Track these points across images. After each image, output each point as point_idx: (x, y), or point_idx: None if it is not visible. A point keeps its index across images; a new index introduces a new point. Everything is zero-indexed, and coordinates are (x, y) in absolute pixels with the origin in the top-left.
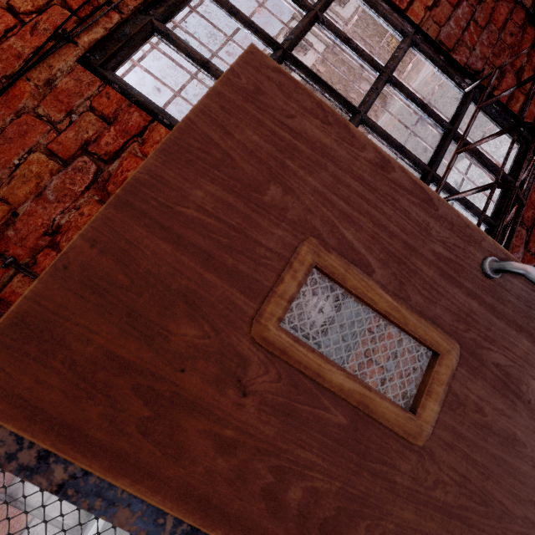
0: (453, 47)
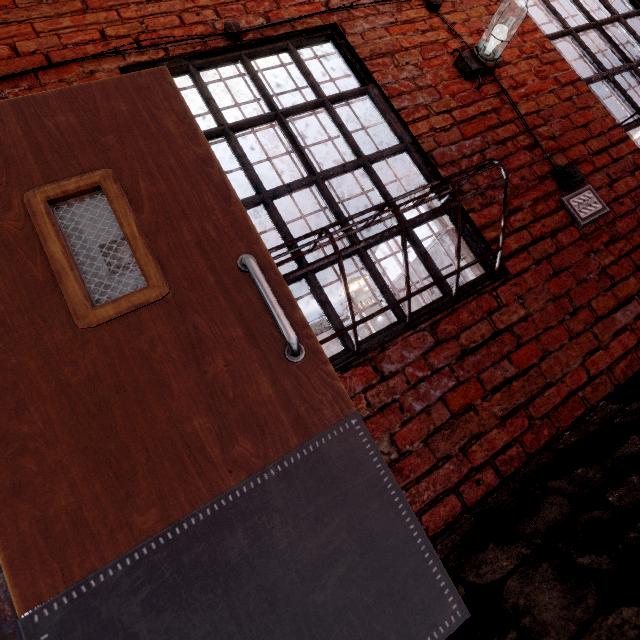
0: (444, 164)
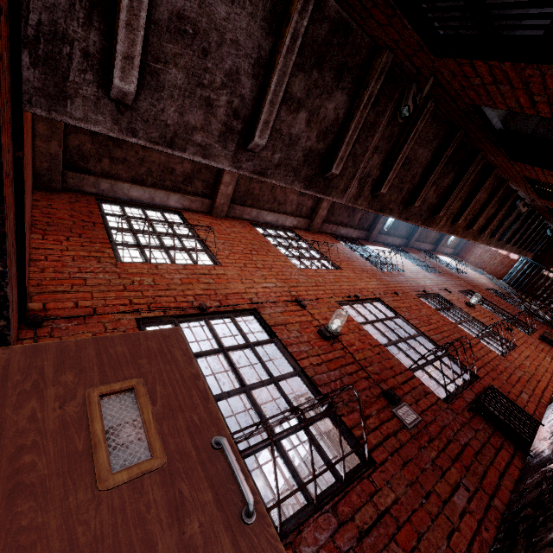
0: (321, 385)
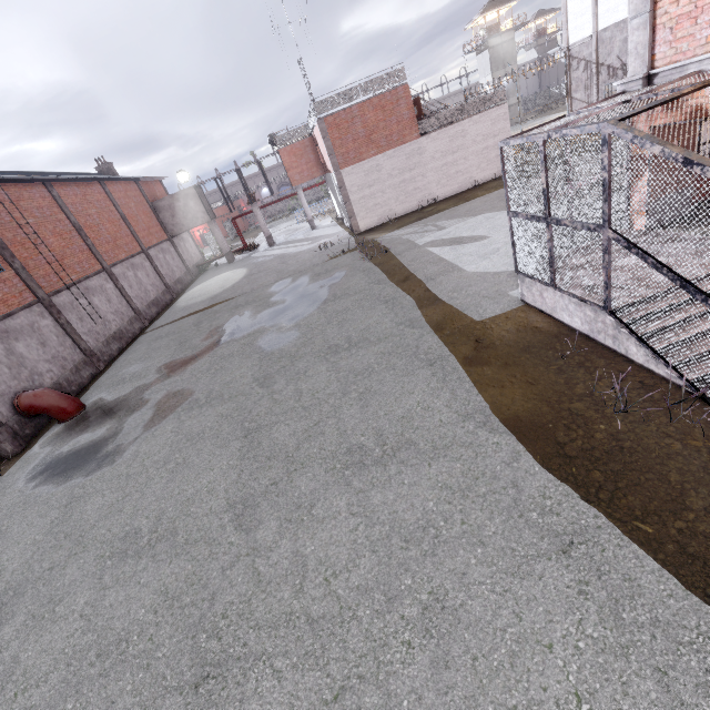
0: None
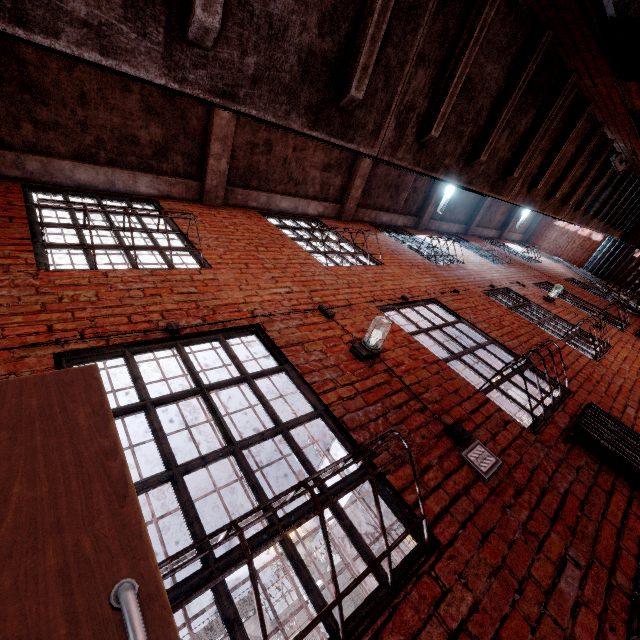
0: (355, 428)
